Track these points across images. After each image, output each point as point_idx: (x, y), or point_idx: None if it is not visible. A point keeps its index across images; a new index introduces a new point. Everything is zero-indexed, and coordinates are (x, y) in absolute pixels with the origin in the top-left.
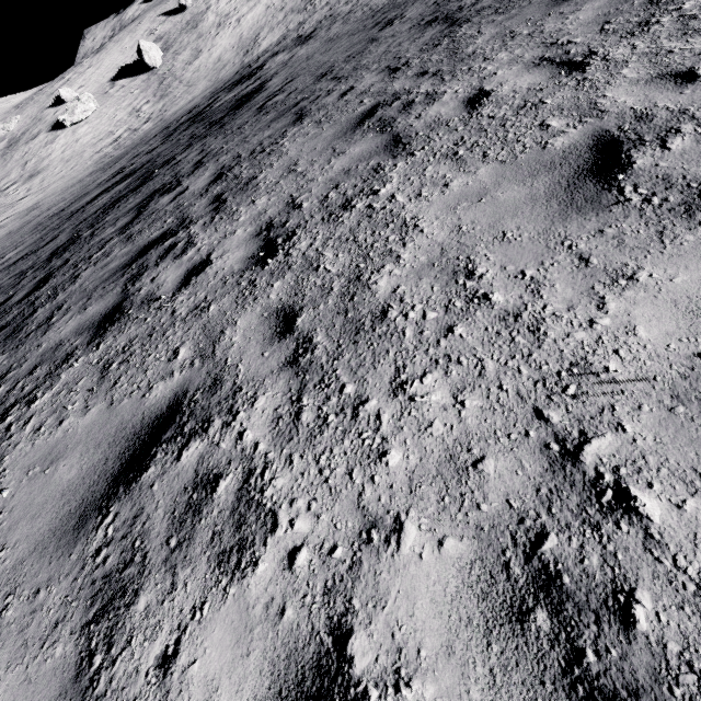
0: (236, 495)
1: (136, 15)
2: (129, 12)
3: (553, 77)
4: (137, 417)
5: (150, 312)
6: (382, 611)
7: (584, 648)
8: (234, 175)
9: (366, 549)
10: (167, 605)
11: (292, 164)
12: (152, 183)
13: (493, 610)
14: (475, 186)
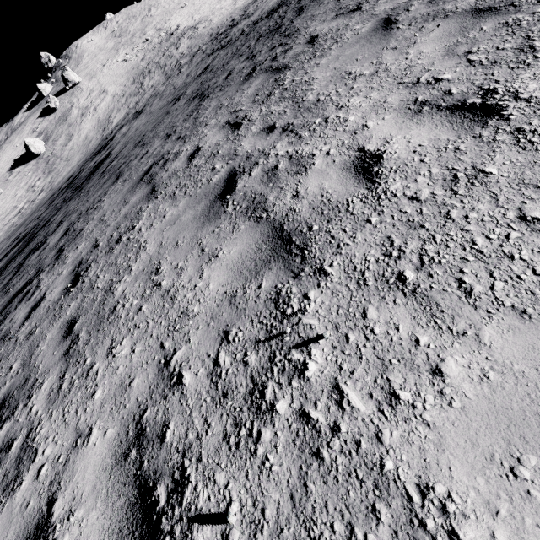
0: (20, 447)
1: (22, 121)
2: (16, 120)
3: (227, 134)
4: None
5: (4, 344)
6: (72, 481)
7: (144, 460)
8: (74, 229)
9: (73, 451)
10: None
11: (103, 215)
12: (32, 244)
13: (117, 458)
14: (175, 214)
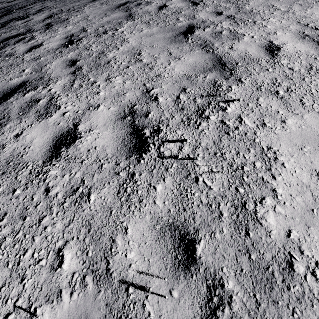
0: (46, 103)
1: None
2: None
3: (188, 6)
4: (5, 87)
5: (11, 59)
6: (89, 120)
7: (136, 121)
8: (58, 17)
9: (88, 111)
10: (18, 125)
11: (86, 17)
12: (11, 15)
13: (118, 117)
14: (150, 33)
